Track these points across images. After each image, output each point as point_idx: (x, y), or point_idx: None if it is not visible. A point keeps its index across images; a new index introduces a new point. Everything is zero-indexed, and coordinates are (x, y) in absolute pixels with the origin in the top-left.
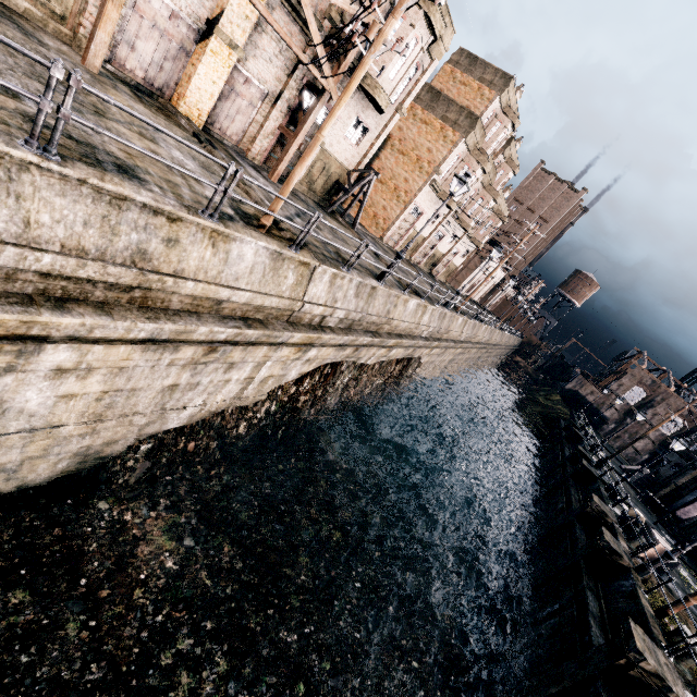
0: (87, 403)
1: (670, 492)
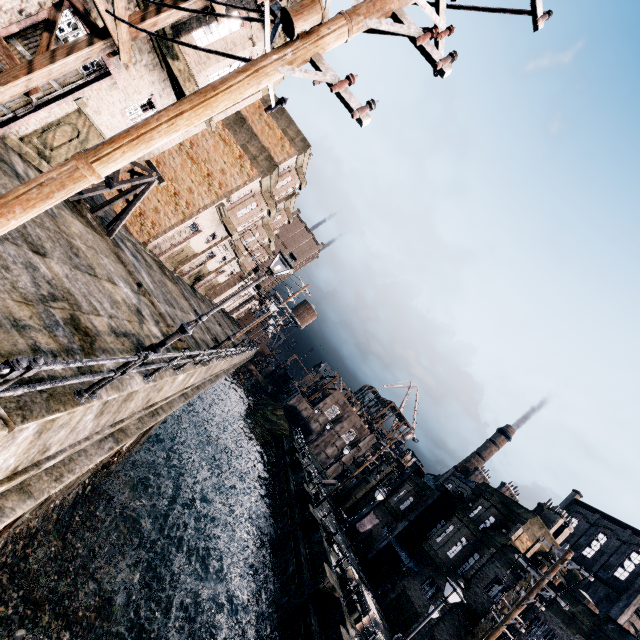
0: None
1: (352, 505)
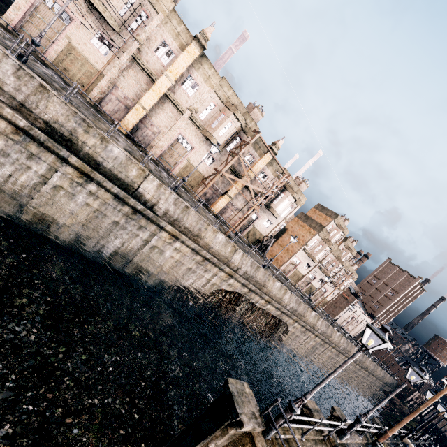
0: (173, 261)
1: None
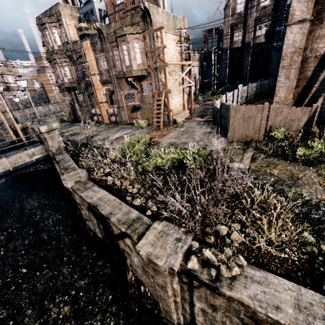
0: None
1: None
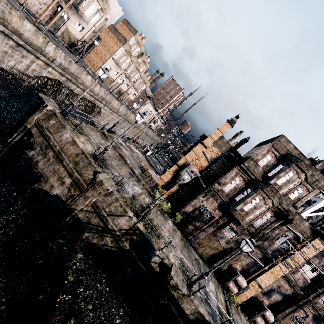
0: None
1: None
